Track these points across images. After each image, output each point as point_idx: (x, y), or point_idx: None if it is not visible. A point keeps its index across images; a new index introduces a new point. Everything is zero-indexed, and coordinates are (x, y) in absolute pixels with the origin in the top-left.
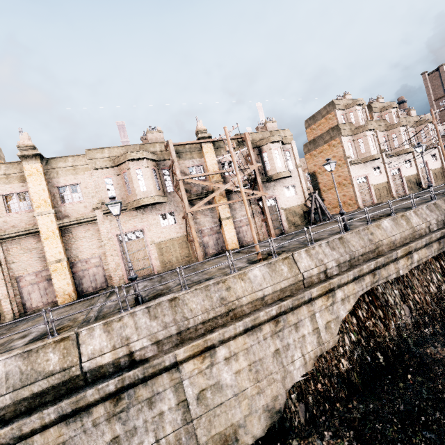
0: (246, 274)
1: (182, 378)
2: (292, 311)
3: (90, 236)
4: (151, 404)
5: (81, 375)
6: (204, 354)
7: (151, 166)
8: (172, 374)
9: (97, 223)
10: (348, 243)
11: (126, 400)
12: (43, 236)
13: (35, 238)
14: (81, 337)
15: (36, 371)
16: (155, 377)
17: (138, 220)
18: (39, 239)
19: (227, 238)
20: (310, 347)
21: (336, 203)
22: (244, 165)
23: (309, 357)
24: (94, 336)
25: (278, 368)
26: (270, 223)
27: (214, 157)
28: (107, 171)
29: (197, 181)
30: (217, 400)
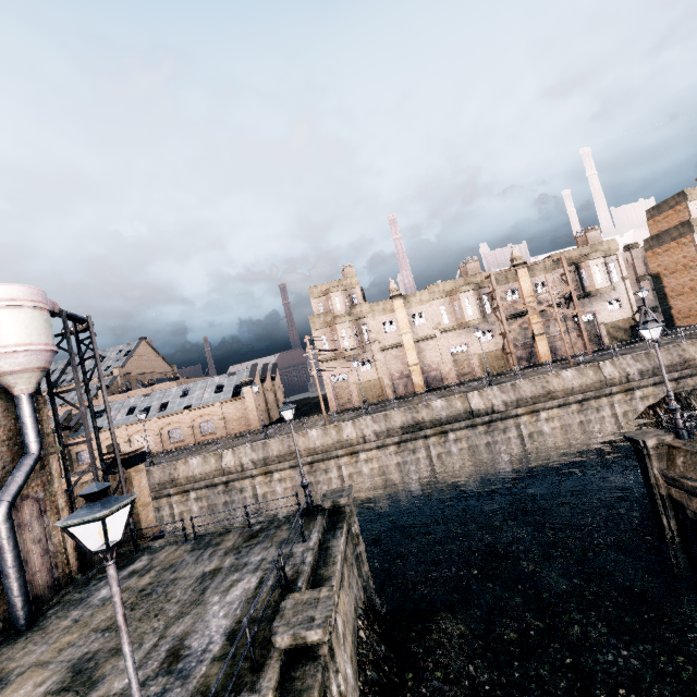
0: (560, 375)
1: (520, 424)
2: (594, 400)
3: (431, 348)
4: (504, 432)
5: (471, 413)
6: (532, 414)
7: (474, 295)
8: (515, 420)
9: (435, 339)
10: (653, 357)
11: (492, 427)
12: (406, 348)
13: (399, 350)
14: (469, 397)
15: (453, 408)
16: (506, 420)
17: (464, 336)
18: (401, 350)
19: (540, 352)
20: (608, 425)
21: (687, 312)
22: (559, 283)
23: (606, 430)
24: (474, 397)
25: (582, 432)
26: (586, 339)
27: (528, 280)
28: (441, 301)
29: (514, 305)
30: (540, 440)
